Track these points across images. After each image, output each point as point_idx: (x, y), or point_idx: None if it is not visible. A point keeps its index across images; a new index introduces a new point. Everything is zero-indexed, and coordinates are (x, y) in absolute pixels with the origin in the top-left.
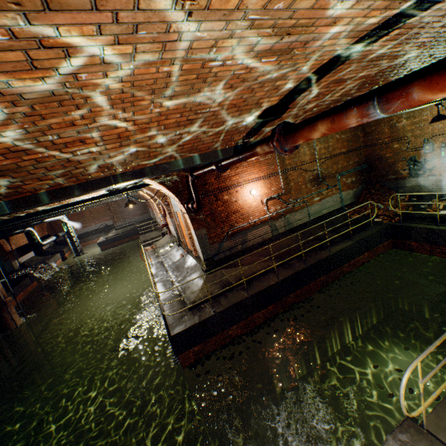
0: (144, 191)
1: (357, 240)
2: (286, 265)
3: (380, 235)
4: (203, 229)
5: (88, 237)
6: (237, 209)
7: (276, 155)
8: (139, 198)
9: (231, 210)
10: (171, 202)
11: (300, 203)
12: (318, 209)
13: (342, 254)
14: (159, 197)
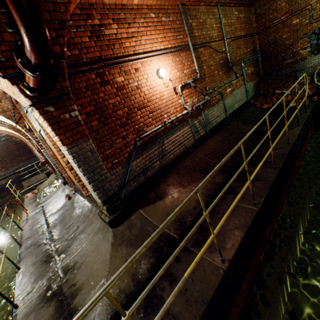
0: (3, 124)
1: (303, 124)
2: (240, 177)
3: (311, 117)
4: (85, 142)
5: None
6: (142, 102)
7: (183, 15)
8: (19, 143)
9: (134, 104)
10: (29, 120)
11: (216, 95)
12: (231, 103)
13: (297, 144)
14: (12, 119)
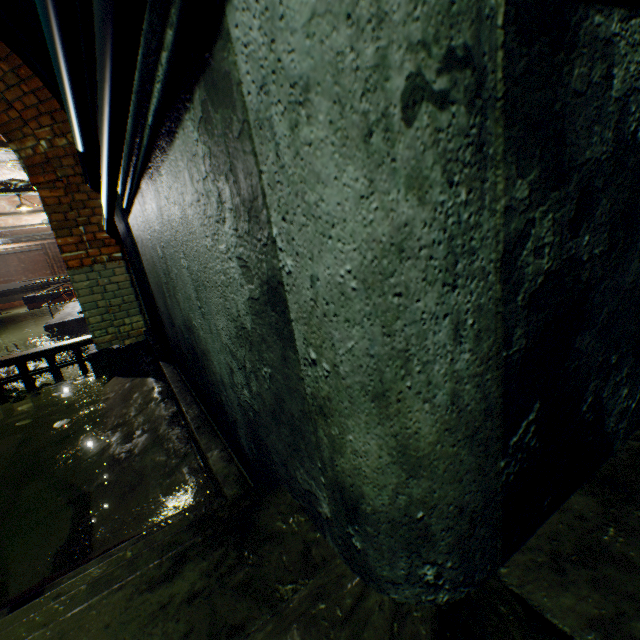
0: None
1: None
2: None
3: None
4: None
5: (14, 296)
6: None
7: None
8: None
9: None
10: None
11: None
12: None
13: None
14: None
